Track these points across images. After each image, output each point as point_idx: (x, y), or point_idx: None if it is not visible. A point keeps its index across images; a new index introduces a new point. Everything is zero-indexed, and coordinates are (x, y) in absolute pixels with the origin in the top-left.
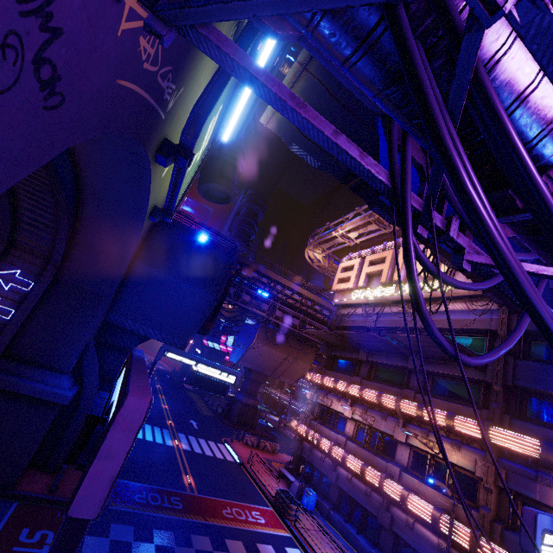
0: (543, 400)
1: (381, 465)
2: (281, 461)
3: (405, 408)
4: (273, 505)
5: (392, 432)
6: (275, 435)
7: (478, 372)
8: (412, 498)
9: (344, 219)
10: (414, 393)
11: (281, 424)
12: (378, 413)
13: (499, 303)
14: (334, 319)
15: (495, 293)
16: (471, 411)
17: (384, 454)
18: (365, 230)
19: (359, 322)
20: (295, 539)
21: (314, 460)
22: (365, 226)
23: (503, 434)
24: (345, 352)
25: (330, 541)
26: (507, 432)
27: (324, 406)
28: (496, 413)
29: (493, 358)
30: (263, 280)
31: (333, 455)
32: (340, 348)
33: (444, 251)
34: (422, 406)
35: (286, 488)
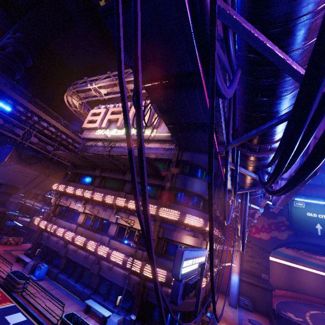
0: (184, 193)
1: (98, 238)
2: (22, 249)
3: (119, 202)
4: (2, 285)
5: (108, 217)
6: (23, 231)
7: (160, 181)
8: (114, 253)
9: (98, 78)
10: (125, 194)
11: (31, 223)
12: (102, 207)
13: (176, 144)
14: (81, 148)
15: (176, 137)
16: (153, 201)
17: (101, 231)
18: (112, 90)
19: (99, 151)
20: (19, 305)
21: (51, 243)
22: (113, 87)
23: (165, 211)
24: (85, 170)
25: (50, 297)
26: (167, 209)
27: (64, 206)
28: (164, 201)
29: (225, 86)
30: (20, 108)
31: (66, 238)
32: (83, 167)
33: (158, 102)
34: (129, 200)
35: (21, 268)
